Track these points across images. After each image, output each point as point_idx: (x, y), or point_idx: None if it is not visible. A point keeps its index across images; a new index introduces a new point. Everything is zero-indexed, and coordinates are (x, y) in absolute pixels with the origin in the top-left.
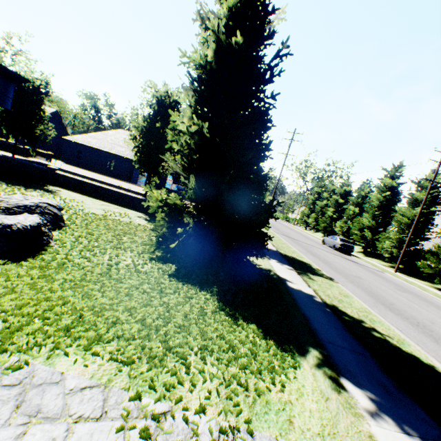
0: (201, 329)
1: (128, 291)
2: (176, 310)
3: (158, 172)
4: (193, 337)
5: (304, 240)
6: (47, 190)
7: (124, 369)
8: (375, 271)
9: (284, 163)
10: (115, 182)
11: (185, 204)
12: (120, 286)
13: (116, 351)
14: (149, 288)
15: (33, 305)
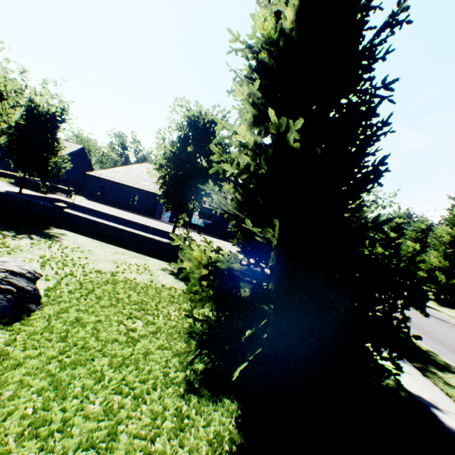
0: None
1: None
2: None
3: (187, 208)
4: None
5: None
6: (47, 235)
7: None
8: None
9: None
10: (137, 219)
11: (243, 266)
12: None
13: None
14: None
15: None
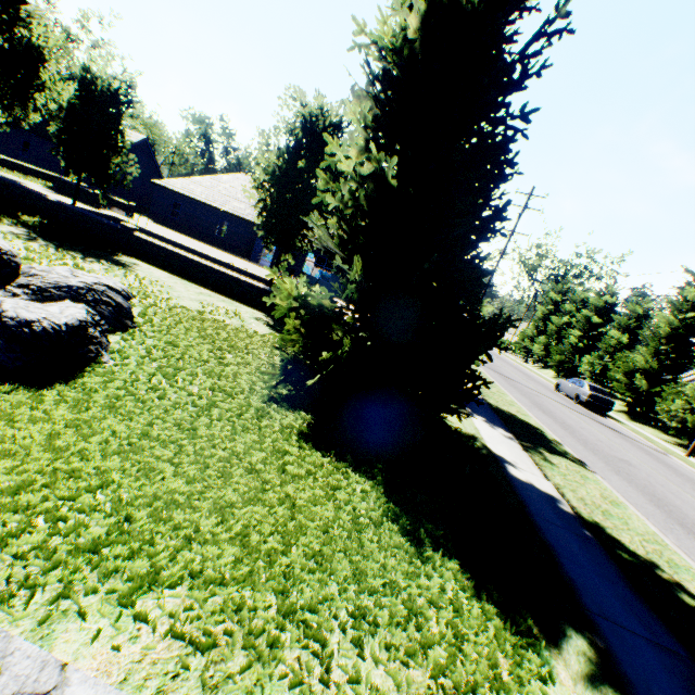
0: (354, 566)
1: (223, 465)
2: (309, 516)
3: (293, 246)
4: (338, 585)
5: (525, 381)
6: (118, 262)
7: (194, 662)
8: (652, 450)
9: (505, 247)
10: (225, 258)
11: (337, 308)
12: (209, 455)
13: (184, 610)
14: (261, 462)
15: (41, 487)
